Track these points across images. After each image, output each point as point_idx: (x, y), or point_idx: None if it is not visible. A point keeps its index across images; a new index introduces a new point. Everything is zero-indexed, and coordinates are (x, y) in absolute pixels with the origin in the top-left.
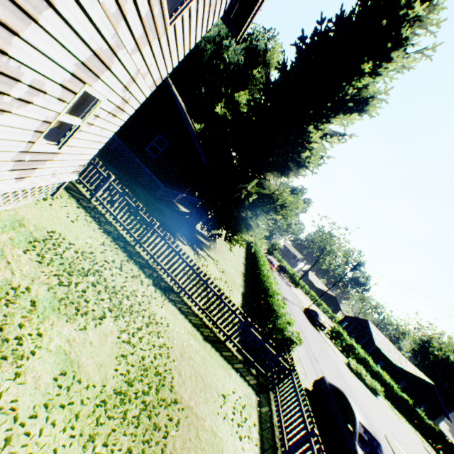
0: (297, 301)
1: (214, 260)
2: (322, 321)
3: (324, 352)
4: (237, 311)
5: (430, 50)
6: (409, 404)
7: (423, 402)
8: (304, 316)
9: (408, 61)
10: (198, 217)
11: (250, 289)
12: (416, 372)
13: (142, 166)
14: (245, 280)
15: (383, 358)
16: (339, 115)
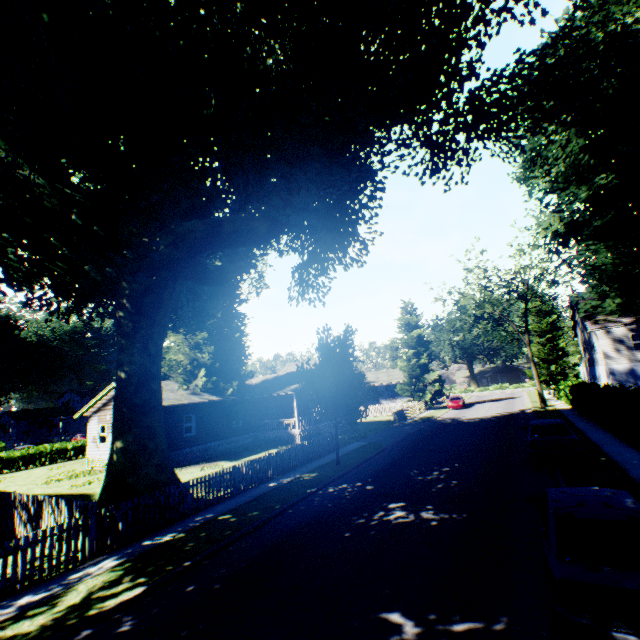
0: None
1: None
2: None
3: None
4: None
5: None
6: None
7: None
8: None
9: None
10: None
11: None
12: None
13: None
14: None
15: None
16: None
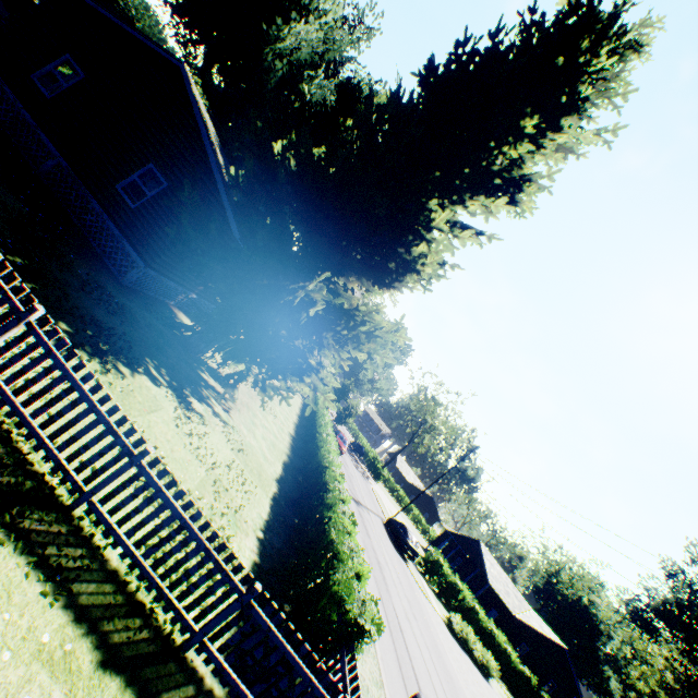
0: (376, 505)
1: (227, 425)
2: (413, 544)
3: (414, 605)
4: (252, 541)
5: (611, 132)
6: (532, 685)
7: (550, 678)
8: (386, 533)
9: (584, 136)
10: (210, 337)
11: (293, 486)
12: (543, 628)
13: (104, 218)
14: (288, 468)
15: (497, 604)
16: (478, 197)
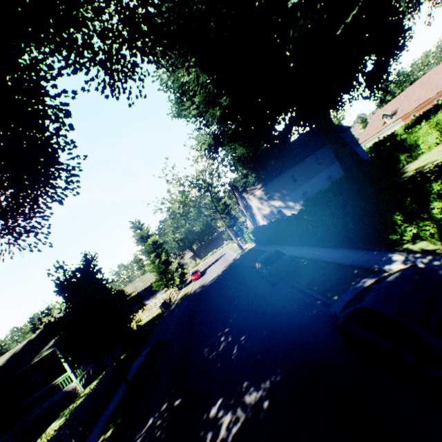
0: None
1: None
2: None
3: None
4: None
5: None
6: None
7: None
8: None
9: None
10: None
11: None
12: None
13: None
14: None
15: None
16: None
